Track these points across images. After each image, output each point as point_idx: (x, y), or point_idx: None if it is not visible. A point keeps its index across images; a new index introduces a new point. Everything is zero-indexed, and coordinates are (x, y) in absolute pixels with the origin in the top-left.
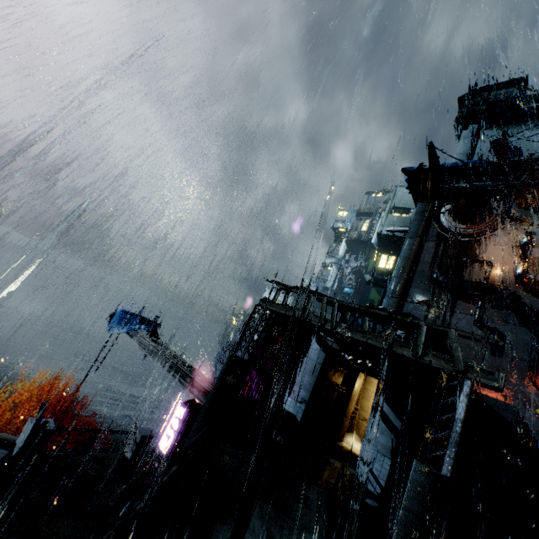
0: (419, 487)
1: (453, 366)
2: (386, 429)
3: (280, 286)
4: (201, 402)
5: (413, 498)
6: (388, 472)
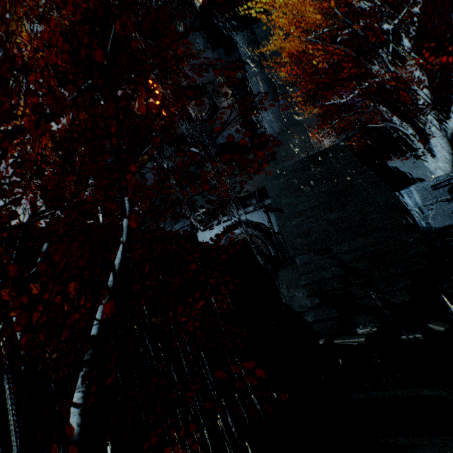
0: None
1: None
2: None
3: None
4: None
5: None
6: None
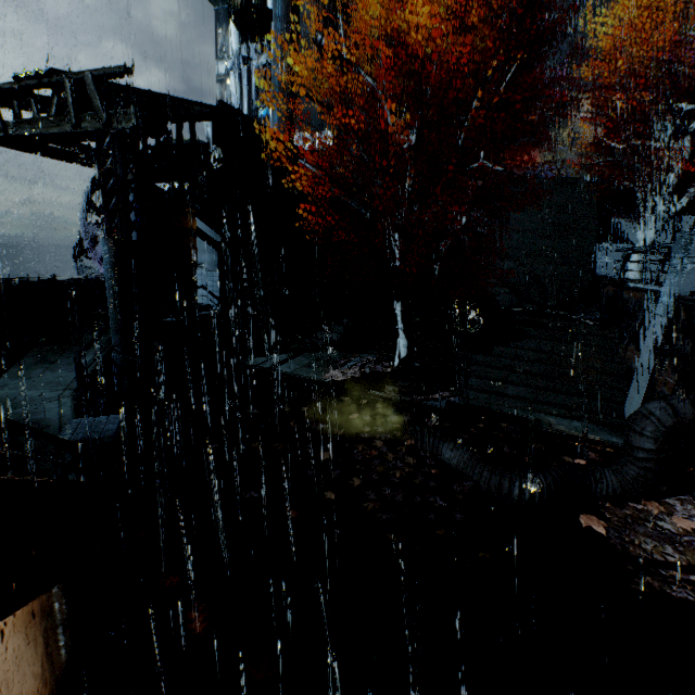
0: (109, 259)
1: (99, 122)
2: (208, 246)
3: None
4: None
5: (109, 271)
6: (219, 283)
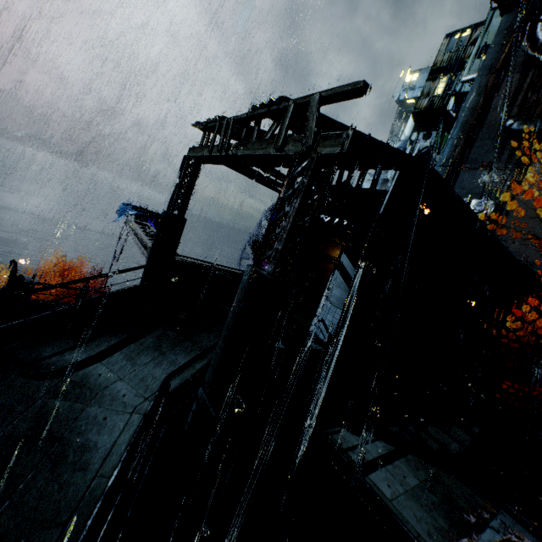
0: (245, 289)
1: (303, 144)
2: (343, 282)
3: (200, 127)
4: (146, 259)
5: (239, 301)
6: (338, 321)
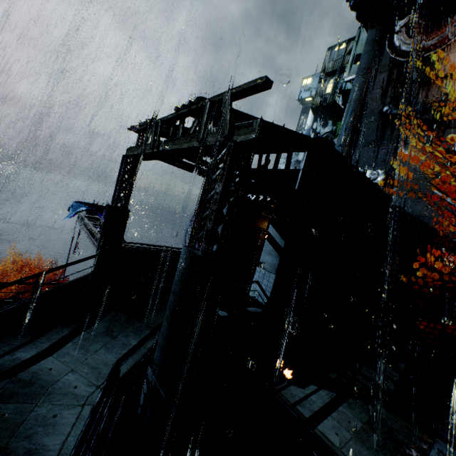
0: (182, 270)
1: (221, 135)
2: (273, 250)
3: (135, 130)
4: (96, 249)
5: (178, 282)
6: (273, 285)
